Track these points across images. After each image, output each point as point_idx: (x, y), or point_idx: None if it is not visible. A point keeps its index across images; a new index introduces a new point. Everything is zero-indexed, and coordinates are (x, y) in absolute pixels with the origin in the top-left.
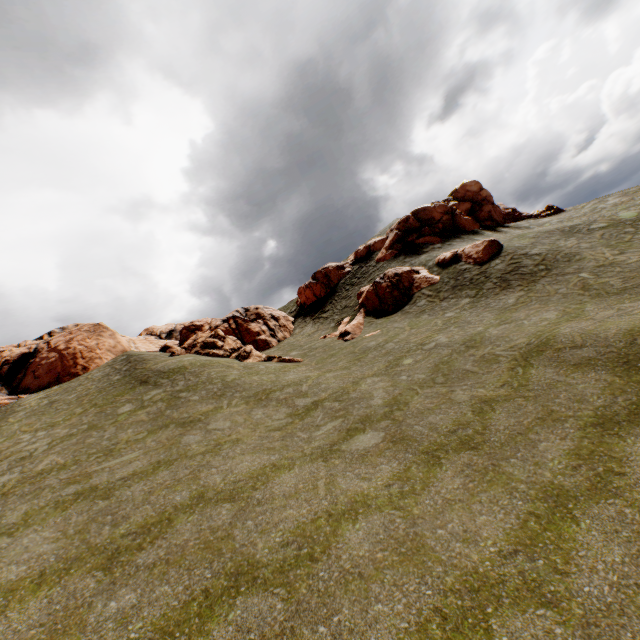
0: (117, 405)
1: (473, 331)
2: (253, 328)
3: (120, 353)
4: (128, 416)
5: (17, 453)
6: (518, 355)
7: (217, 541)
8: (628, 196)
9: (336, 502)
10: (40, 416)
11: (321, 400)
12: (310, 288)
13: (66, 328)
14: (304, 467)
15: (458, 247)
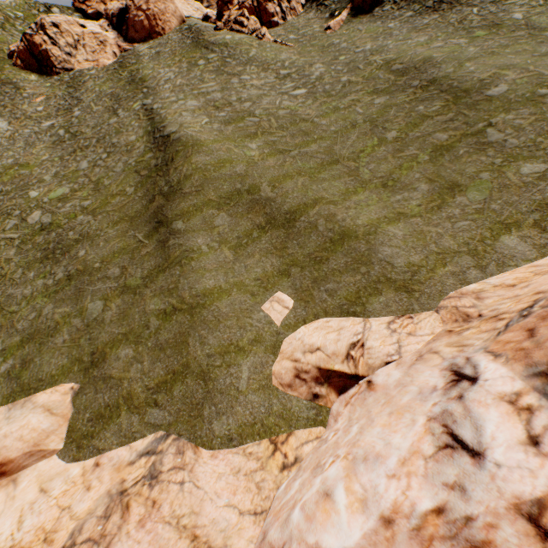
0: (196, 60)
1: (384, 44)
2: (269, 9)
3: (179, 19)
4: (204, 67)
5: (163, 77)
6: (381, 63)
7: (245, 109)
8: None
9: (280, 106)
10: (159, 61)
11: (291, 74)
12: None
13: None
14: (274, 97)
15: None
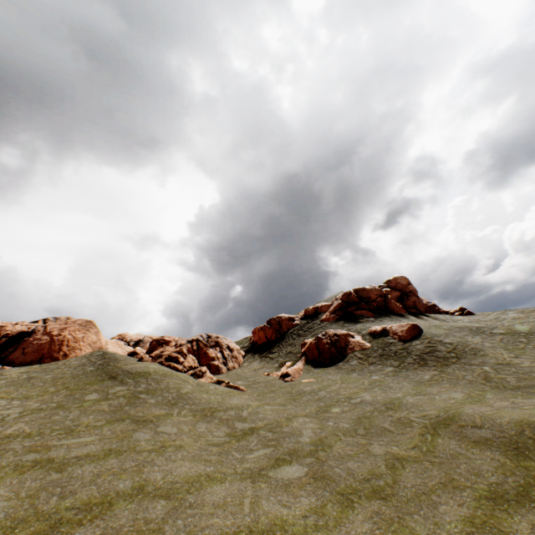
0: (85, 392)
1: (393, 395)
2: (210, 353)
3: (97, 349)
4: (93, 403)
5: None
6: (428, 423)
7: (149, 532)
8: (524, 313)
9: (258, 520)
10: (18, 387)
11: (257, 427)
12: (264, 330)
13: (59, 318)
14: (234, 483)
15: (387, 323)
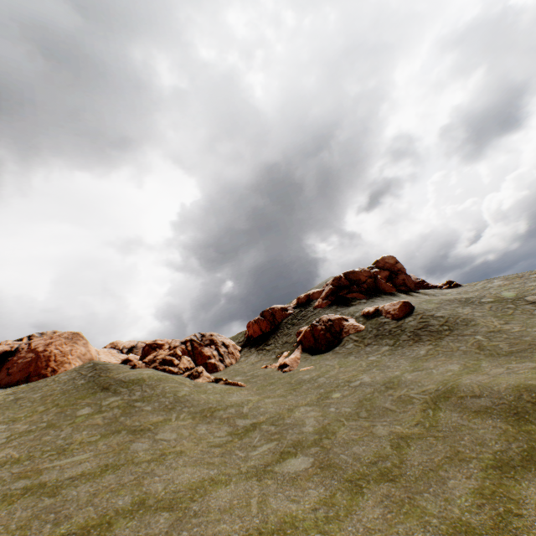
0: (77, 407)
1: (391, 374)
2: (206, 352)
3: (87, 360)
4: (85, 418)
5: None
6: (429, 398)
7: None
8: (508, 280)
9: (267, 520)
10: (4, 410)
11: (259, 422)
12: (258, 323)
13: (45, 333)
14: (239, 484)
15: (379, 304)
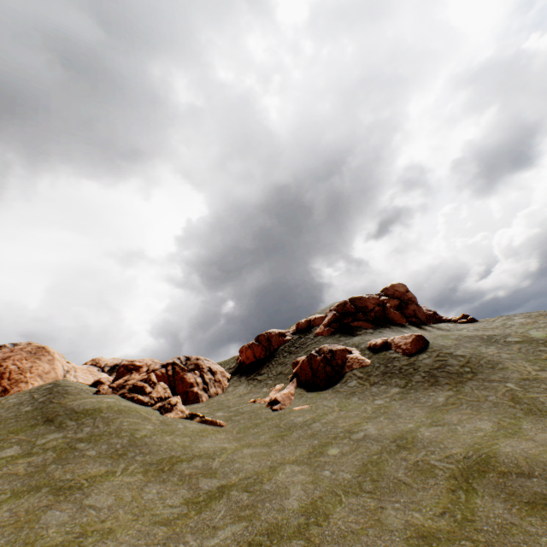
0: (4, 445)
1: (404, 427)
2: (188, 378)
3: (50, 380)
4: (5, 463)
5: None
6: (457, 471)
7: None
8: (531, 318)
9: None
10: None
11: (229, 486)
12: (252, 348)
13: (18, 344)
14: None
15: (388, 335)
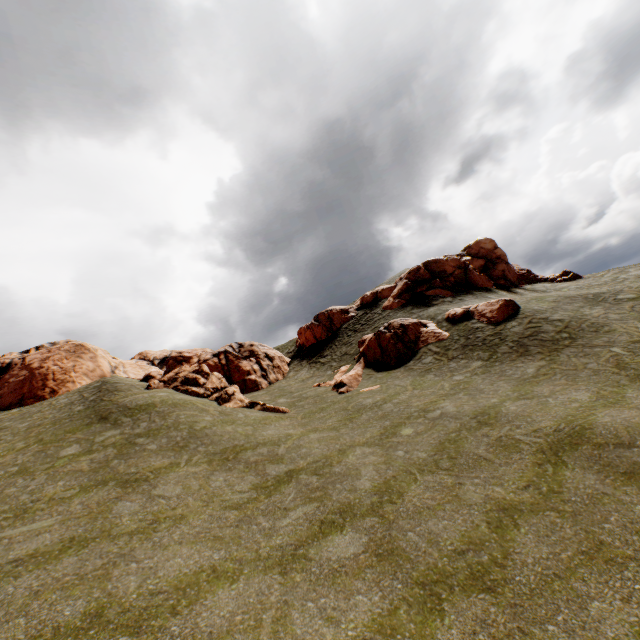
0: (63, 444)
1: (486, 402)
2: (244, 366)
3: (97, 378)
4: (68, 461)
5: None
6: (545, 445)
7: None
8: None
9: None
10: None
11: (297, 470)
12: (311, 329)
13: (57, 344)
14: (252, 580)
15: (470, 303)
